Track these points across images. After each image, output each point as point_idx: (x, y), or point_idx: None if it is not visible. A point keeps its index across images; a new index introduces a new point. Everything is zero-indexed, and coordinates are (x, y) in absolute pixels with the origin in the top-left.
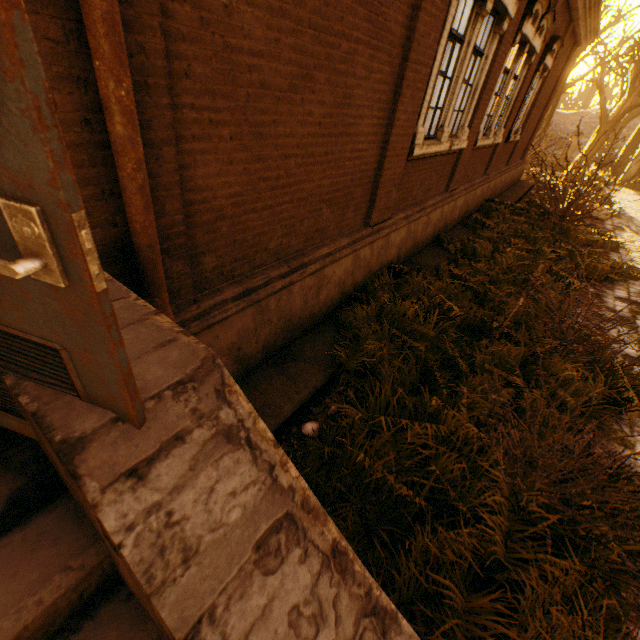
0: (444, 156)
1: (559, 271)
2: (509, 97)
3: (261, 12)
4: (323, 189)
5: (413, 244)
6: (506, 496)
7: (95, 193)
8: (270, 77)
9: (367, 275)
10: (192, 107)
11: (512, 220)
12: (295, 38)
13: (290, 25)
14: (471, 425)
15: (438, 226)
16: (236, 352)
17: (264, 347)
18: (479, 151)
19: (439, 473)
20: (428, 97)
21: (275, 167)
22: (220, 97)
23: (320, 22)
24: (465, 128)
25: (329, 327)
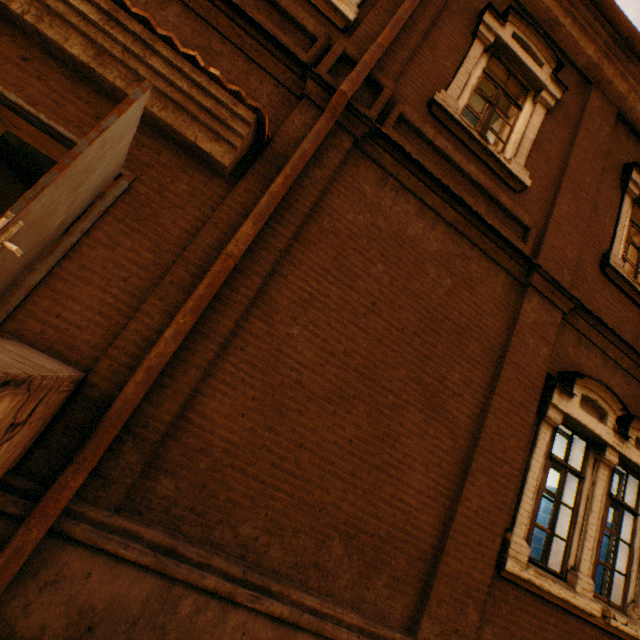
0: (603, 632)
1: None
2: None
3: (315, 346)
4: (340, 512)
5: None
6: None
7: (130, 363)
8: (308, 381)
9: None
10: (235, 365)
11: None
12: (340, 371)
13: (337, 362)
14: None
15: None
16: (83, 628)
17: None
18: None
19: None
20: (526, 505)
21: (286, 446)
22: (259, 370)
23: (367, 373)
24: None
25: None
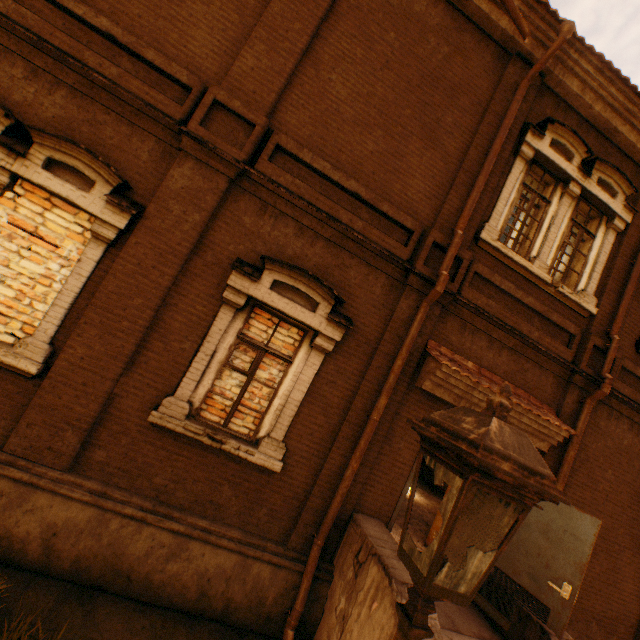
0: None
1: None
2: None
3: None
4: (594, 609)
5: None
6: None
7: None
8: None
9: None
10: None
11: None
12: None
13: None
14: None
15: None
16: None
17: None
18: None
19: None
20: None
21: None
22: None
23: (604, 535)
24: None
25: None
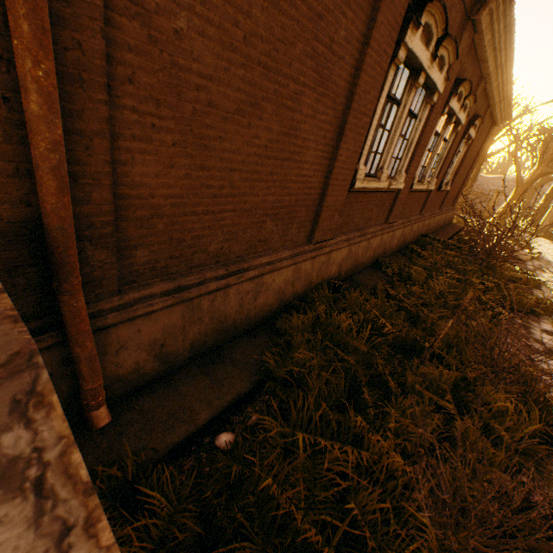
0: (384, 193)
1: (487, 300)
2: (440, 155)
3: (212, 43)
4: (267, 204)
5: (354, 264)
6: (435, 552)
7: (8, 169)
8: (218, 98)
9: (307, 287)
10: (134, 110)
11: (444, 253)
12: (245, 71)
13: (240, 59)
14: (397, 455)
15: (378, 251)
16: (159, 348)
17: (192, 346)
18: (415, 194)
19: (358, 513)
20: (369, 142)
21: (219, 177)
22: (165, 106)
23: (269, 63)
24: (402, 173)
25: (265, 332)
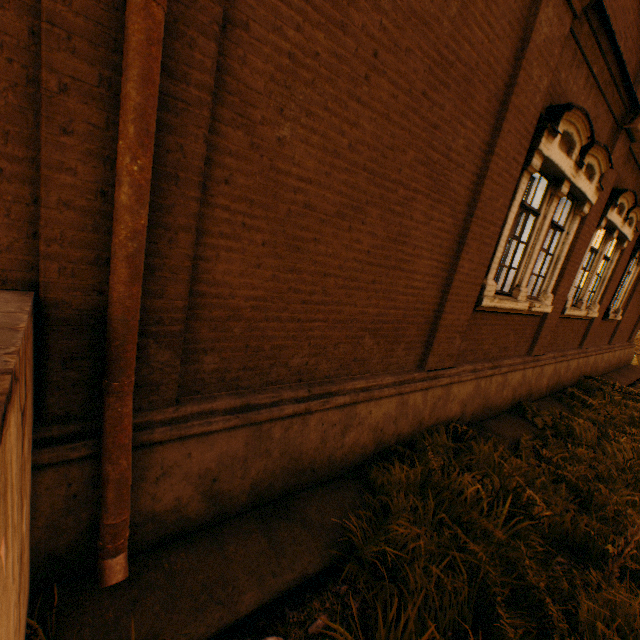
0: (523, 316)
1: None
2: (601, 275)
3: (315, 150)
4: (367, 316)
5: (484, 404)
6: None
7: (89, 257)
8: (316, 201)
9: (416, 427)
10: (226, 208)
11: (624, 404)
12: (348, 175)
13: (344, 165)
14: None
15: (519, 391)
16: (209, 483)
17: (253, 487)
18: (569, 321)
19: None
20: (499, 254)
21: (310, 281)
22: (259, 206)
23: (376, 168)
24: (548, 293)
25: (353, 483)
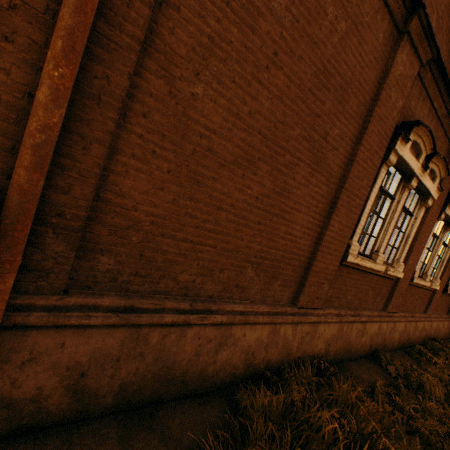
0: (380, 277)
1: None
2: (441, 256)
3: (221, 109)
4: (251, 250)
5: (345, 346)
6: None
7: (6, 144)
8: (218, 148)
9: (285, 356)
10: (141, 136)
11: None
12: (246, 135)
13: (243, 126)
14: None
15: (375, 340)
16: (76, 377)
17: (121, 388)
18: (416, 288)
19: None
20: (362, 222)
21: (205, 211)
22: (169, 141)
23: (269, 135)
24: (400, 262)
25: (219, 401)
